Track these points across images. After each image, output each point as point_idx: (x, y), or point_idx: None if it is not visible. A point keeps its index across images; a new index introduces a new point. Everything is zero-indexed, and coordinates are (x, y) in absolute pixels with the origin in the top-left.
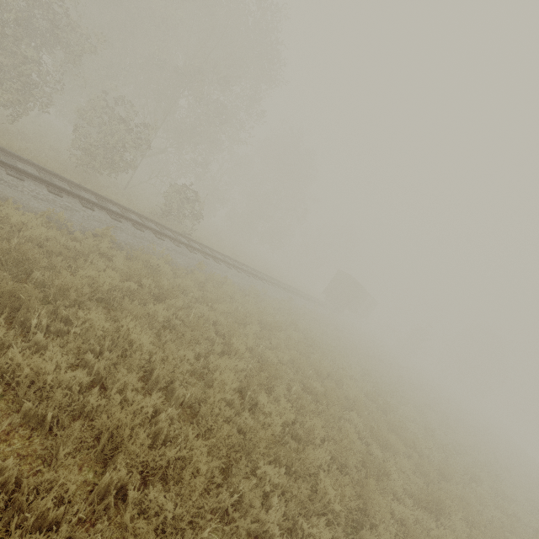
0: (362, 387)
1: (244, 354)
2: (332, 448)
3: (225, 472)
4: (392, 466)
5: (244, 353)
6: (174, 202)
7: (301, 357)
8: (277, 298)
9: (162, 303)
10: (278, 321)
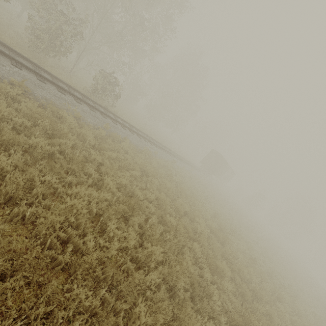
0: (211, 225)
1: (112, 189)
2: (166, 271)
3: (39, 289)
4: (215, 290)
5: (112, 187)
6: (100, 84)
7: (165, 198)
8: (164, 159)
9: (50, 140)
10: (157, 172)
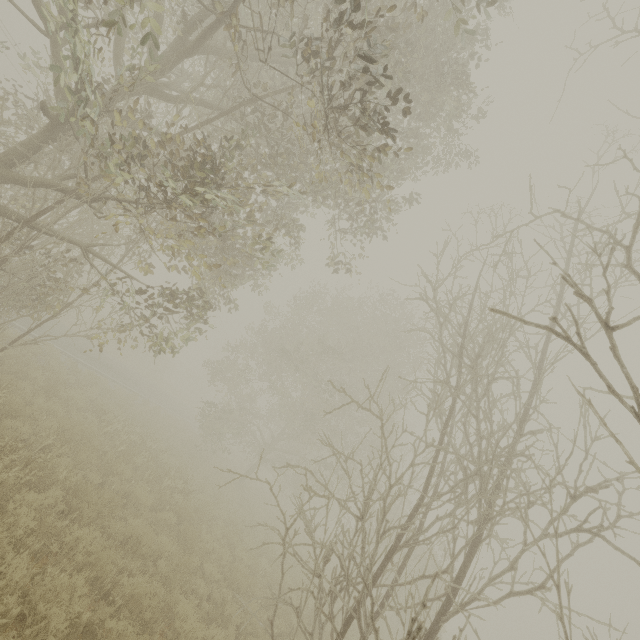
0: None
1: None
2: None
3: None
4: None
5: None
6: None
7: None
8: None
9: None
10: None
